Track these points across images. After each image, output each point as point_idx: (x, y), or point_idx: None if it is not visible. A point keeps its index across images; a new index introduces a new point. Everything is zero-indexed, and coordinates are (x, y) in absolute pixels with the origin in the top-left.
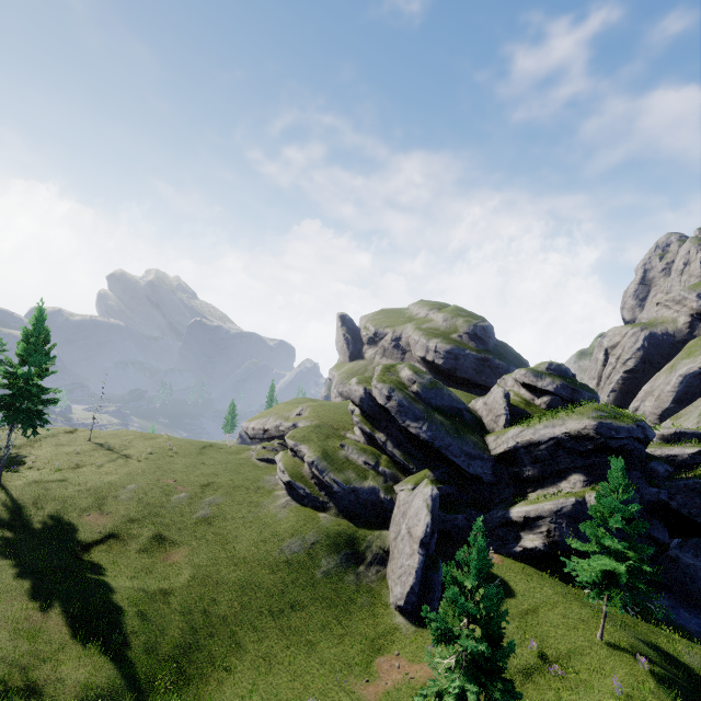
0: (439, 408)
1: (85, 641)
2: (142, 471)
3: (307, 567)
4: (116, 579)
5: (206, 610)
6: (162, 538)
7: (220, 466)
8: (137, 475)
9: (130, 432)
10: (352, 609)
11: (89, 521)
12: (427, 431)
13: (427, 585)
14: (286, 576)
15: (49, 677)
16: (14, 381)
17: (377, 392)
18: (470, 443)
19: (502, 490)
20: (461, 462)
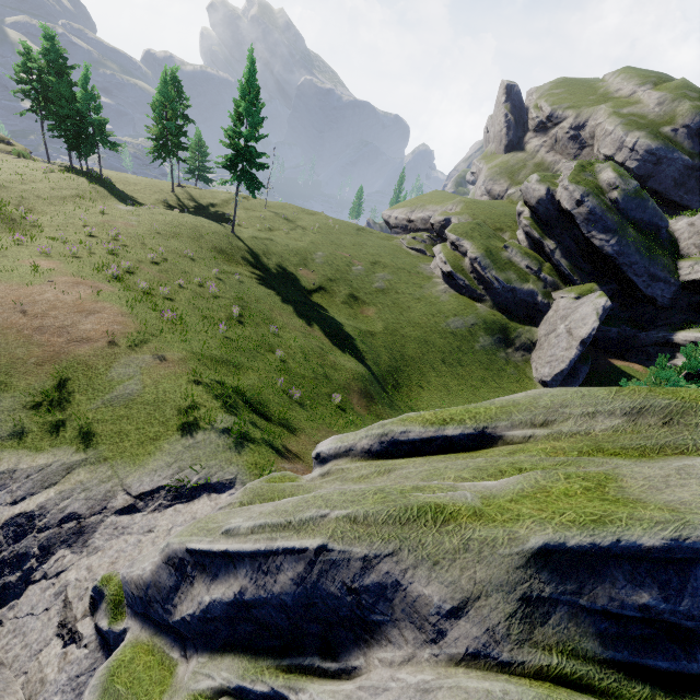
0: (636, 222)
1: (341, 349)
2: (321, 242)
3: (468, 340)
4: (338, 318)
5: (399, 351)
6: (355, 297)
7: (380, 248)
8: (319, 245)
9: (291, 205)
10: (502, 375)
11: (303, 275)
12: (615, 245)
13: (573, 373)
14: (452, 343)
15: (335, 362)
16: (235, 142)
17: (566, 195)
18: (659, 264)
19: (671, 315)
20: (640, 282)
